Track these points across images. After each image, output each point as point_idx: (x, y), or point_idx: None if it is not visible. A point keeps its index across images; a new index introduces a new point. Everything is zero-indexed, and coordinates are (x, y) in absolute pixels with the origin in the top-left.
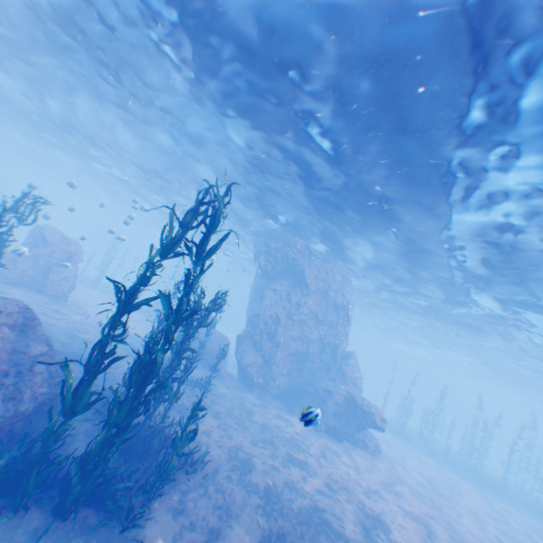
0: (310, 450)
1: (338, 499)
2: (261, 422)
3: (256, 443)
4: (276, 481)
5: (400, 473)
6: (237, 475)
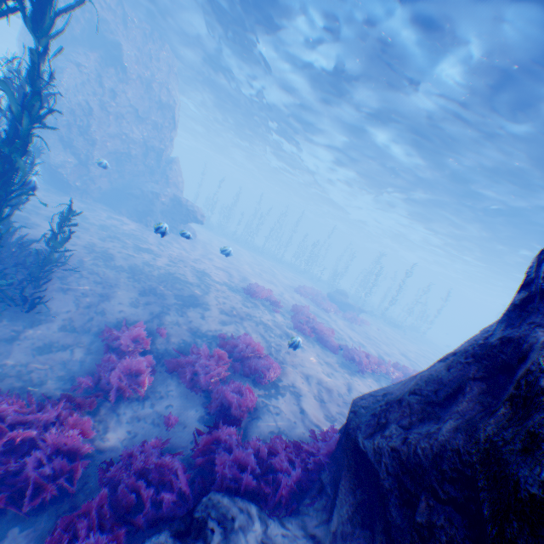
0: (151, 241)
1: (181, 267)
2: (99, 223)
3: (106, 240)
4: (136, 263)
5: (211, 249)
6: (104, 263)
